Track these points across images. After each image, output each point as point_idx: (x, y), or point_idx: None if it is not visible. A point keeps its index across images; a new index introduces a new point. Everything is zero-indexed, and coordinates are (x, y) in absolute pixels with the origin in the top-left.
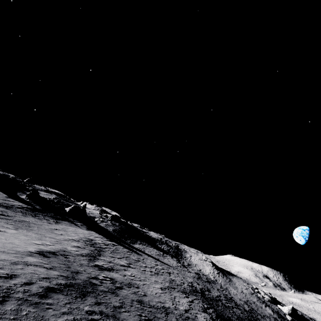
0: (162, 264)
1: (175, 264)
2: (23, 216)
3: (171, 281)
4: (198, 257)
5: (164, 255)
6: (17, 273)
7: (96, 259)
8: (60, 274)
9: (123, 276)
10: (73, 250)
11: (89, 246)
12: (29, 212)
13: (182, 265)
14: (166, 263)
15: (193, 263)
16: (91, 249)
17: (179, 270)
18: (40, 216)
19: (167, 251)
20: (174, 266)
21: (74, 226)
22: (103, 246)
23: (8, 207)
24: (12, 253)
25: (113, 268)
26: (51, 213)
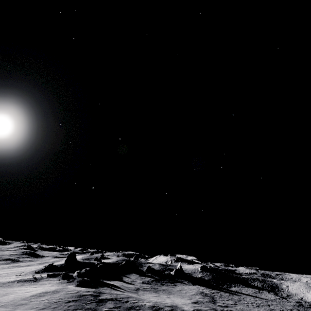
0: (260, 299)
1: (273, 297)
2: (160, 286)
3: (270, 309)
4: (295, 285)
5: (260, 291)
6: (199, 308)
7: (215, 302)
8: (210, 309)
9: (235, 309)
10: (201, 300)
11: (205, 296)
12: (158, 283)
13: (280, 297)
14: (264, 298)
15: (292, 293)
16: (207, 297)
17: (278, 301)
18: (164, 283)
19: (261, 287)
20: (272, 299)
21: (185, 285)
22: (212, 294)
23: (149, 283)
24: (188, 304)
25: (227, 306)
26: (166, 279)
